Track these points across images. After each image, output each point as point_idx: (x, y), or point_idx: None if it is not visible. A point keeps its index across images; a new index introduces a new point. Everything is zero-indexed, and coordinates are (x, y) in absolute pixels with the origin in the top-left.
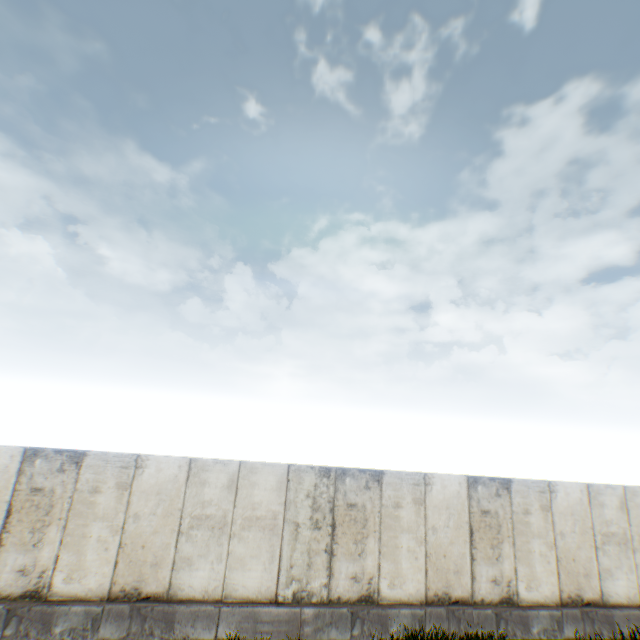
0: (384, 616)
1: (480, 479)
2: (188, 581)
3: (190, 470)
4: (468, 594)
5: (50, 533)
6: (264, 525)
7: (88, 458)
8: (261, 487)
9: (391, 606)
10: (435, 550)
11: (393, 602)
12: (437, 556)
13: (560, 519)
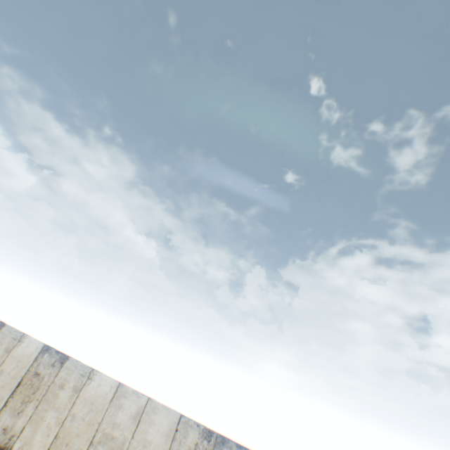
0: None
1: None
2: None
3: (116, 392)
4: None
5: (29, 407)
6: None
7: (68, 361)
8: (155, 427)
9: None
10: None
11: None
12: None
13: None
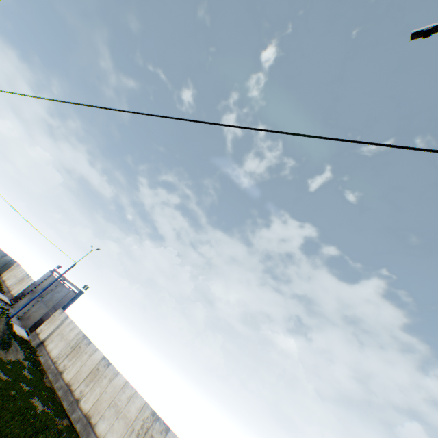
0: None
1: None
2: (100, 425)
3: (125, 384)
4: None
5: (91, 383)
6: (126, 420)
7: (111, 365)
8: (135, 404)
9: None
10: None
11: None
12: None
13: None
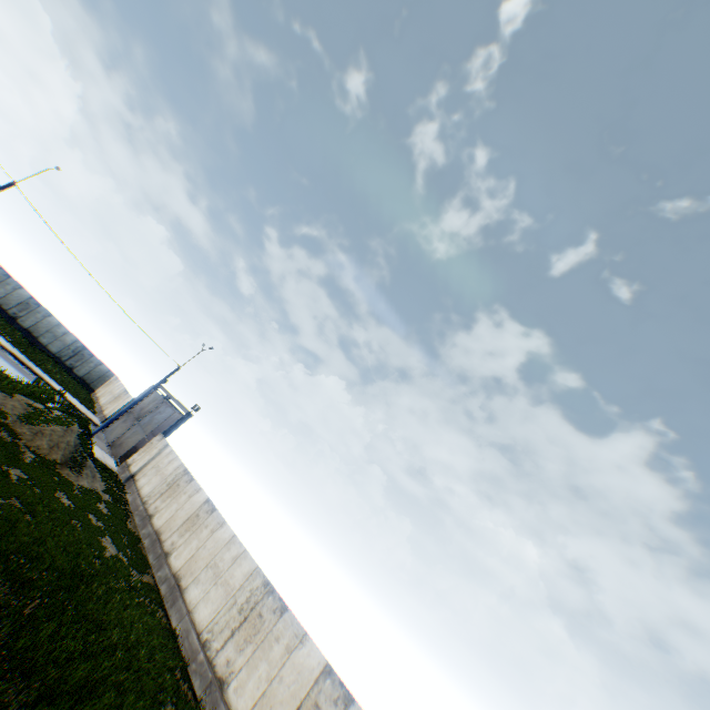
0: (217, 703)
1: (334, 673)
2: (191, 591)
3: (231, 539)
4: None
5: (187, 534)
6: (227, 589)
7: (215, 512)
8: (241, 568)
9: (224, 702)
10: (270, 694)
11: (227, 701)
12: (267, 701)
13: None
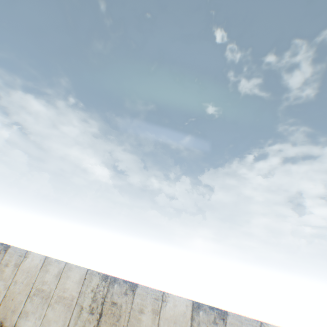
0: None
1: (202, 306)
2: (23, 326)
3: (44, 262)
4: None
5: None
6: (66, 303)
7: (10, 249)
8: (71, 279)
9: None
10: None
11: None
12: None
13: None
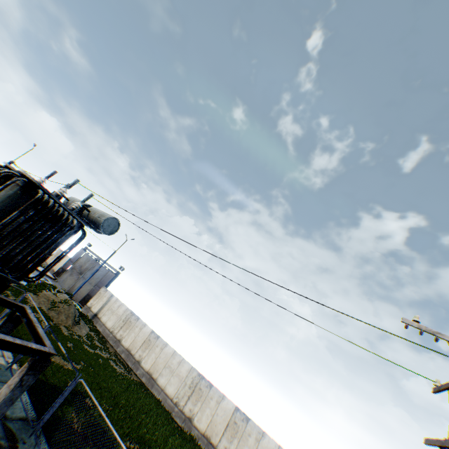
0: (191, 427)
1: (240, 409)
2: (160, 379)
3: (174, 353)
4: (215, 443)
5: (147, 350)
6: (180, 378)
7: (160, 338)
8: (184, 367)
9: (194, 426)
10: (214, 420)
11: (195, 425)
12: (213, 423)
13: (261, 448)
